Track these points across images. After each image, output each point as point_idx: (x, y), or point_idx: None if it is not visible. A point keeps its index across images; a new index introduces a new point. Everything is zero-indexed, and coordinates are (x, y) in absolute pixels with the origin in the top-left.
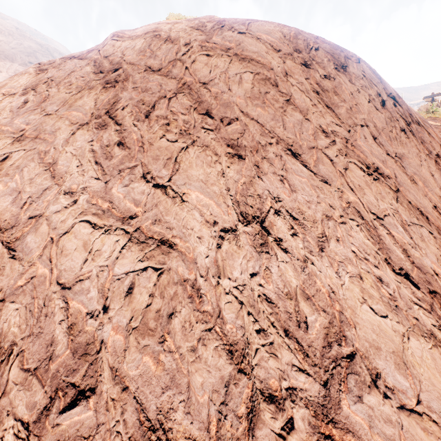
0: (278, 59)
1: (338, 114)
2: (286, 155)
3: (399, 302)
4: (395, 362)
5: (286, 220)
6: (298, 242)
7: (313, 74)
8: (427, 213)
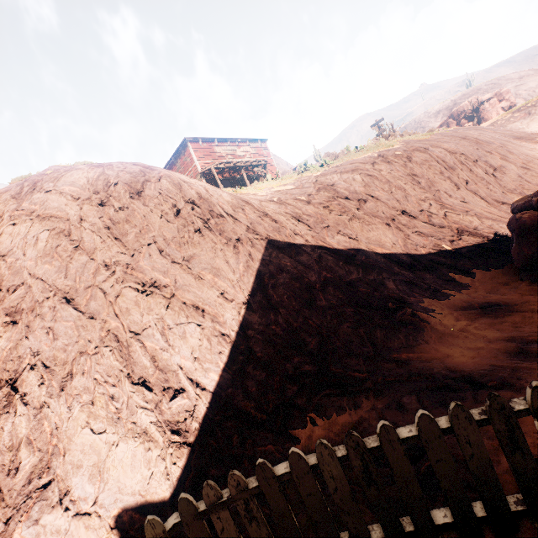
0: (76, 208)
1: (125, 242)
2: (60, 304)
3: (123, 413)
4: (91, 474)
5: (40, 371)
6: (43, 390)
7: (108, 211)
8: (206, 305)
